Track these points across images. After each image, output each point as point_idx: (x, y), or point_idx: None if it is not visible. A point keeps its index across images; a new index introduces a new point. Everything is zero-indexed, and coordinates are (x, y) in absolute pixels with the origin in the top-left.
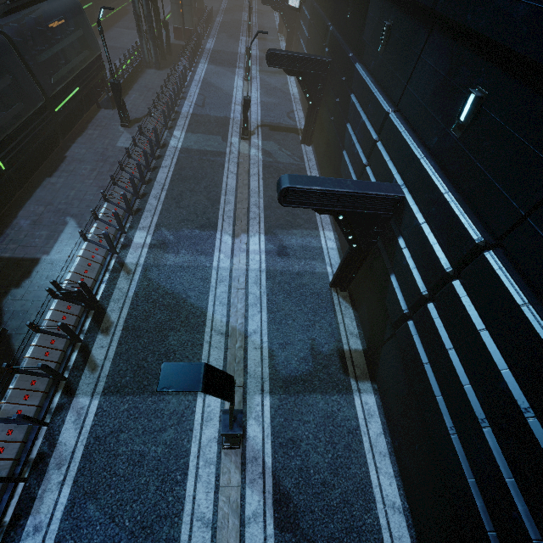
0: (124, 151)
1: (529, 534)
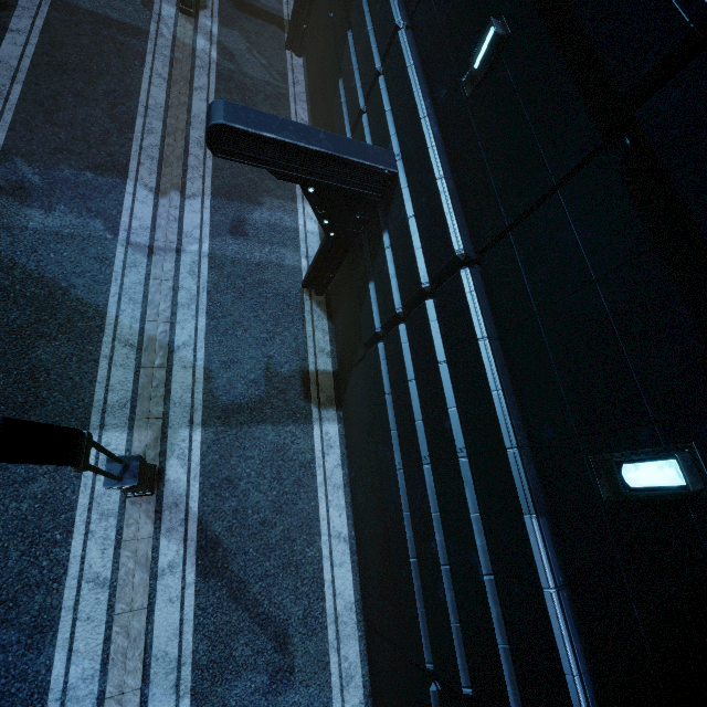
0: None
1: (440, 561)
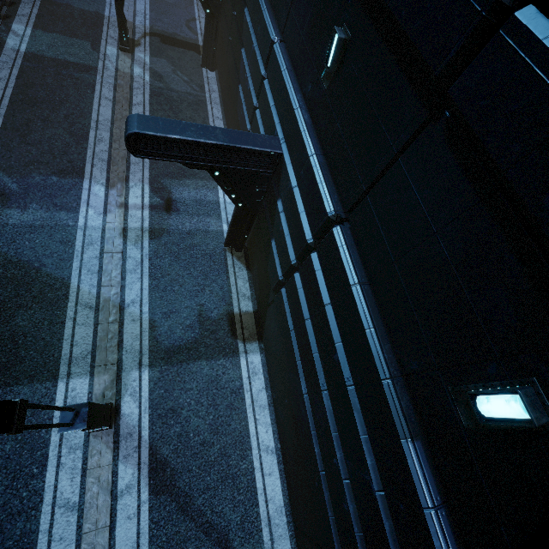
0: None
1: (341, 476)
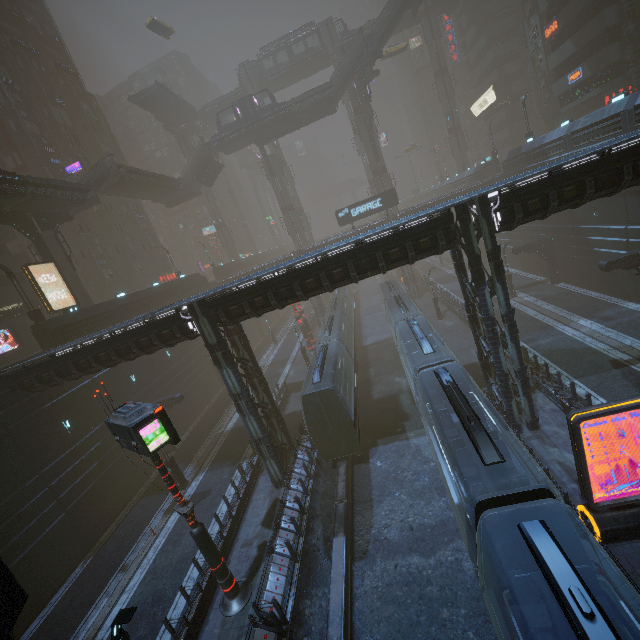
0: (454, 326)
1: None
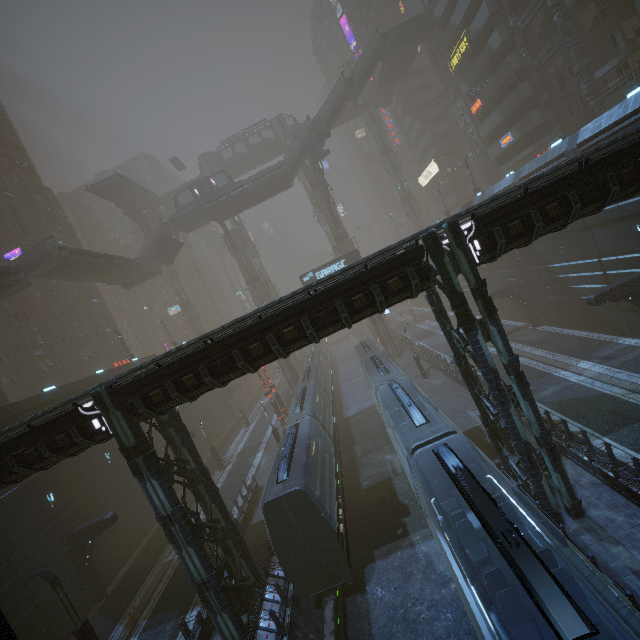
0: (442, 384)
1: None
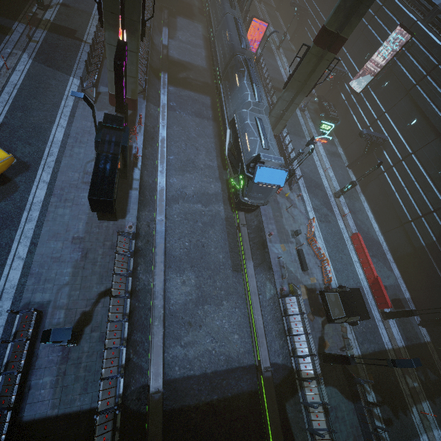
0: None
1: None
